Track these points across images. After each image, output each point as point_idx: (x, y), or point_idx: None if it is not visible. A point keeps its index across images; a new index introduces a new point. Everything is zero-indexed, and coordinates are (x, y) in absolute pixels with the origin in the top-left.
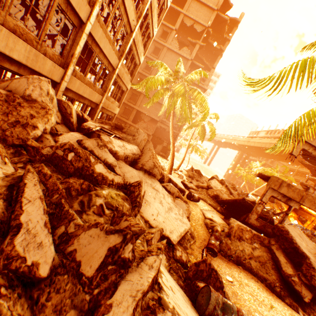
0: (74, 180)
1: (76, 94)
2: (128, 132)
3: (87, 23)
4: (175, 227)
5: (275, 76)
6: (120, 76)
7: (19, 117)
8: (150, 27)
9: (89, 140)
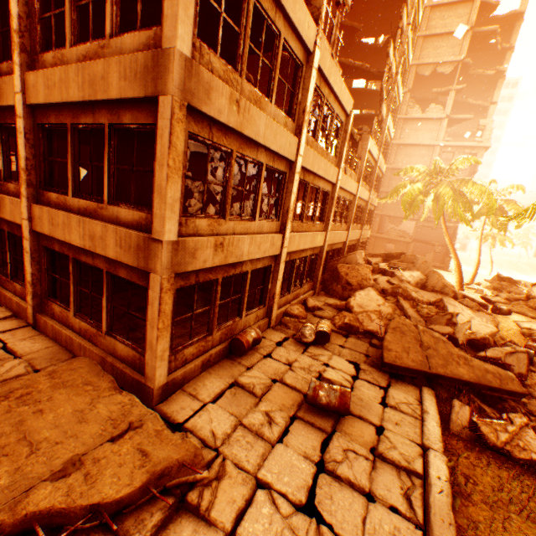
0: (407, 302)
1: (349, 241)
2: (405, 261)
3: (357, 194)
4: (479, 329)
5: (528, 209)
6: (370, 203)
7: (361, 276)
8: (387, 137)
9: (392, 278)
